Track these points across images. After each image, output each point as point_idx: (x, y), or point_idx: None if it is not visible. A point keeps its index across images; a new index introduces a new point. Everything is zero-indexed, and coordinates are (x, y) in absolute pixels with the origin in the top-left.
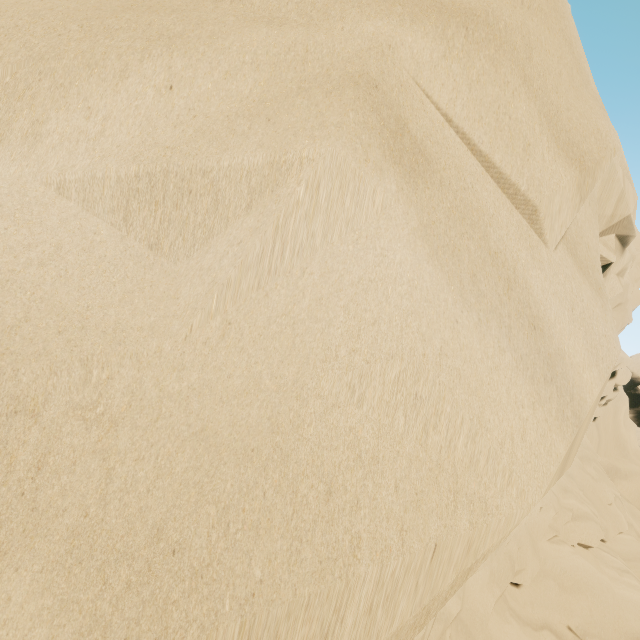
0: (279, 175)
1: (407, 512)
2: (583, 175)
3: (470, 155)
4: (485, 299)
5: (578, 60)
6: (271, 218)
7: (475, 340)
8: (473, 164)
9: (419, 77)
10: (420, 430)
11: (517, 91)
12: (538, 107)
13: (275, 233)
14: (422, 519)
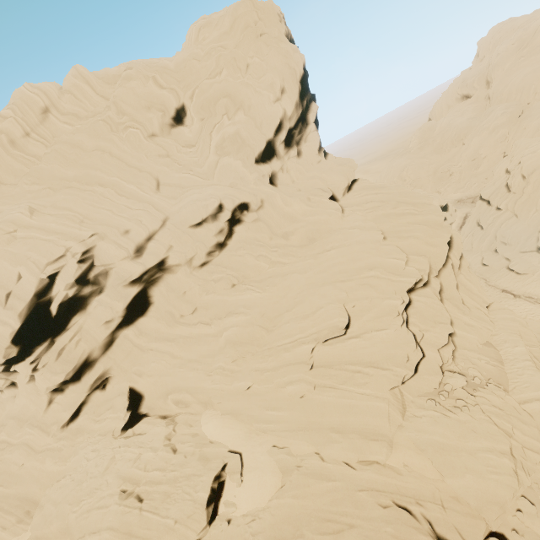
0: None
1: None
2: None
3: None
4: None
5: None
6: None
7: None
8: None
9: None
10: None
11: None
12: None
13: None
14: None
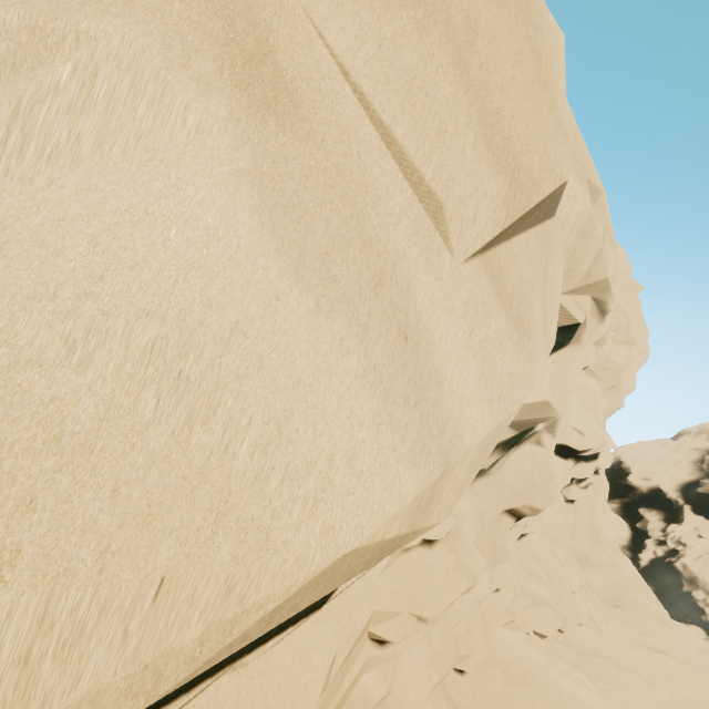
0: (44, 48)
1: (124, 528)
2: (514, 189)
3: (368, 122)
4: (336, 285)
5: (546, 78)
6: (11, 97)
7: (303, 328)
8: (369, 133)
9: (312, 9)
10: (181, 423)
11: (443, 68)
12: (470, 97)
13: (12, 118)
14: (149, 541)
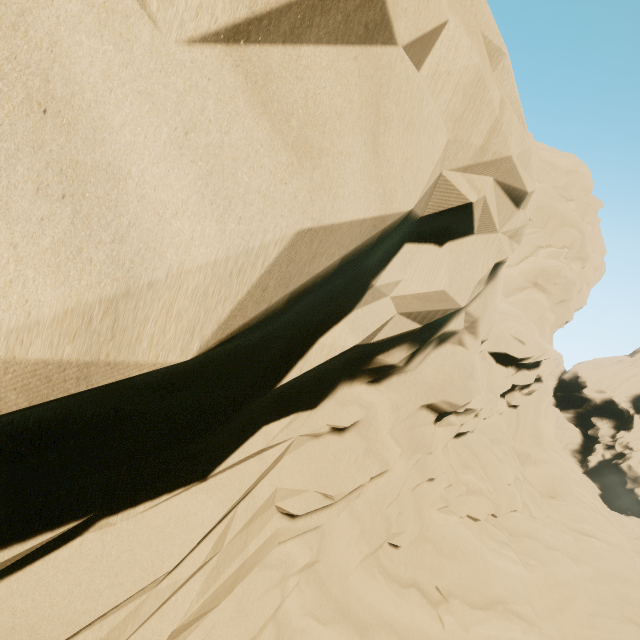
0: None
1: None
2: None
3: None
4: None
5: None
6: None
7: None
8: None
9: None
10: None
11: None
12: None
13: None
14: None
